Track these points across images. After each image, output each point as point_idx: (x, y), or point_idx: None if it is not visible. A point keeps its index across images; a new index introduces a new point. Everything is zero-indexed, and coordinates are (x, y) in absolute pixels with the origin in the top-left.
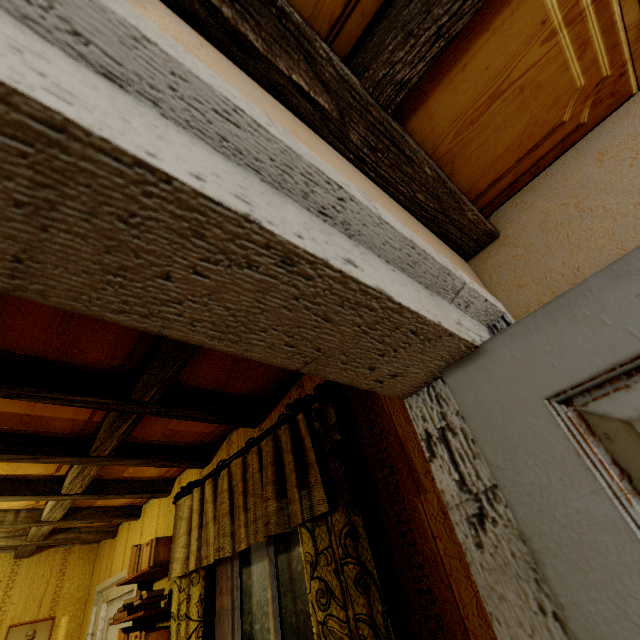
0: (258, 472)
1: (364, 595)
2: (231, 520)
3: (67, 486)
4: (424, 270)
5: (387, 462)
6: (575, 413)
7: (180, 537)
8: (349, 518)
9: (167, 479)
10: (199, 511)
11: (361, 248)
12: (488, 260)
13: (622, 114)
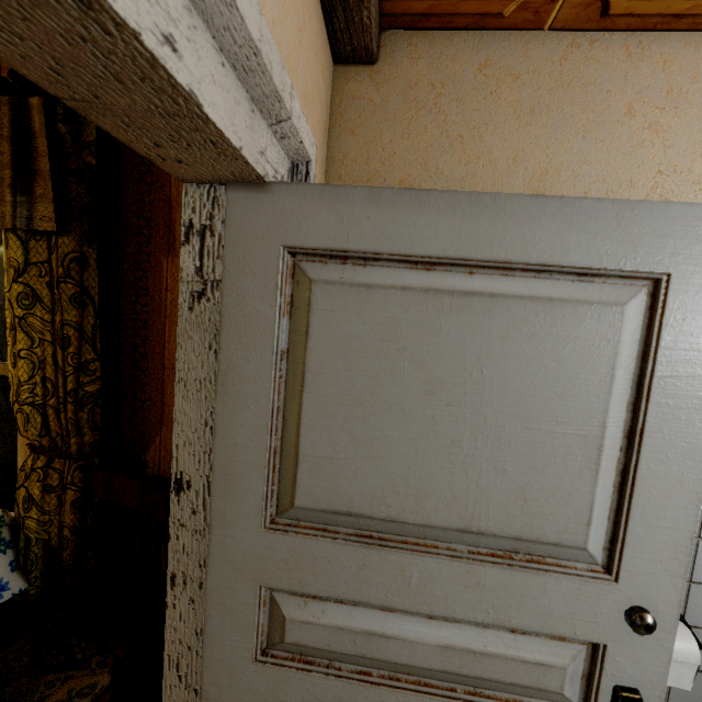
0: None
1: (78, 310)
2: None
3: None
4: (257, 83)
5: (147, 215)
6: (293, 263)
7: None
8: (81, 247)
9: None
10: None
11: (195, 17)
12: (351, 82)
13: (525, 40)
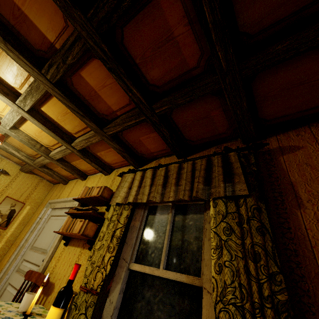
0: (190, 172)
1: (261, 236)
2: (163, 188)
3: (77, 142)
4: None
5: (278, 190)
6: None
7: (124, 188)
8: (257, 202)
9: (110, 167)
10: (140, 180)
11: None
12: None
13: None
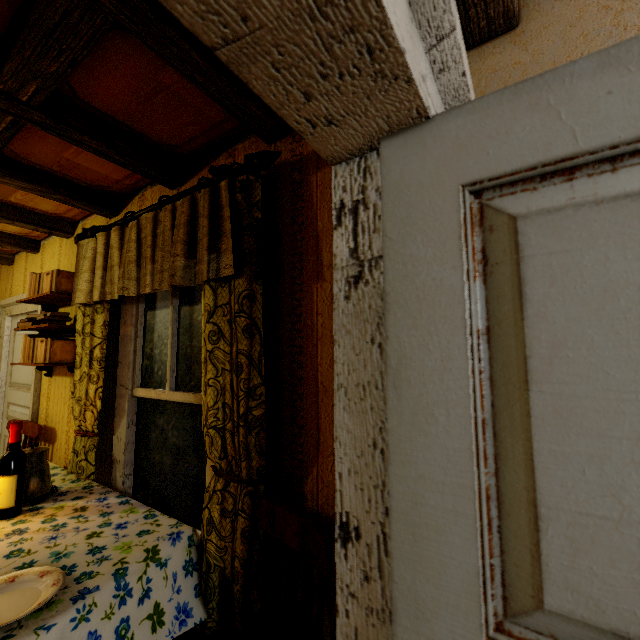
0: (170, 230)
1: (248, 339)
2: (137, 268)
3: None
4: None
5: (299, 251)
6: (478, 206)
7: (83, 273)
8: (251, 285)
9: (68, 220)
10: (104, 254)
11: None
12: (488, 58)
13: None
